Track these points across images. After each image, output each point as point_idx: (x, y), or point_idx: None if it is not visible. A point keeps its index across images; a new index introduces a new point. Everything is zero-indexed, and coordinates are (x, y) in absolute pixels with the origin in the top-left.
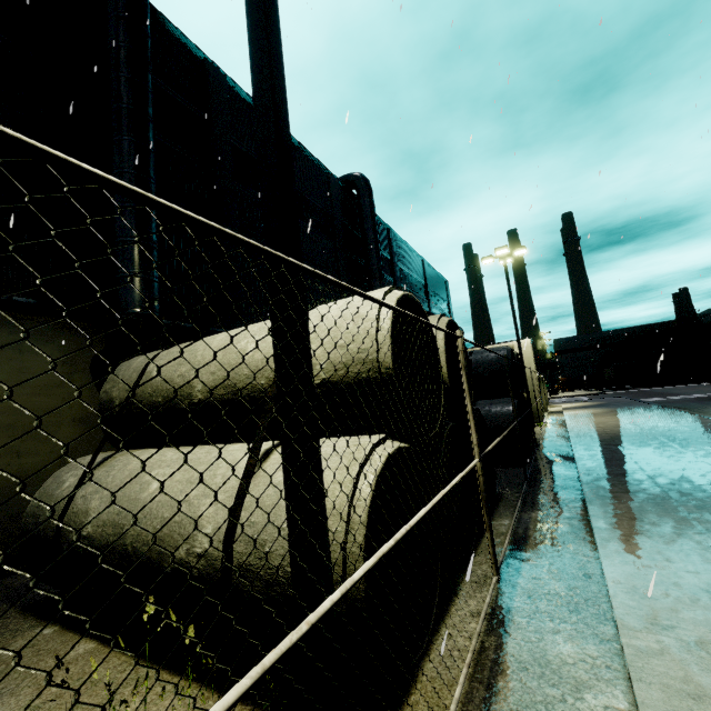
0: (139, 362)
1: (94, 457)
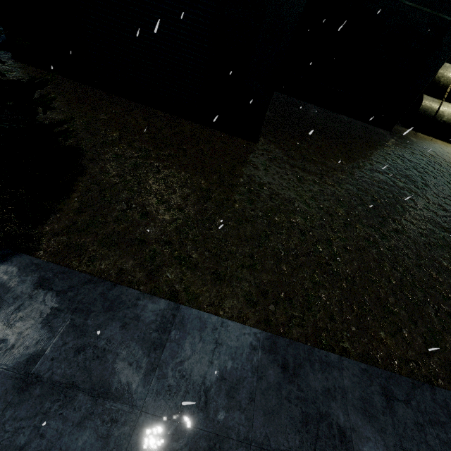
0: (450, 72)
1: (443, 102)
